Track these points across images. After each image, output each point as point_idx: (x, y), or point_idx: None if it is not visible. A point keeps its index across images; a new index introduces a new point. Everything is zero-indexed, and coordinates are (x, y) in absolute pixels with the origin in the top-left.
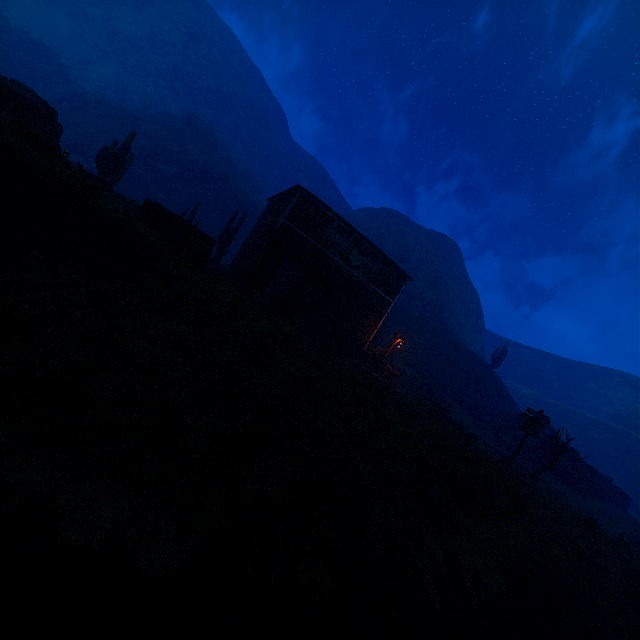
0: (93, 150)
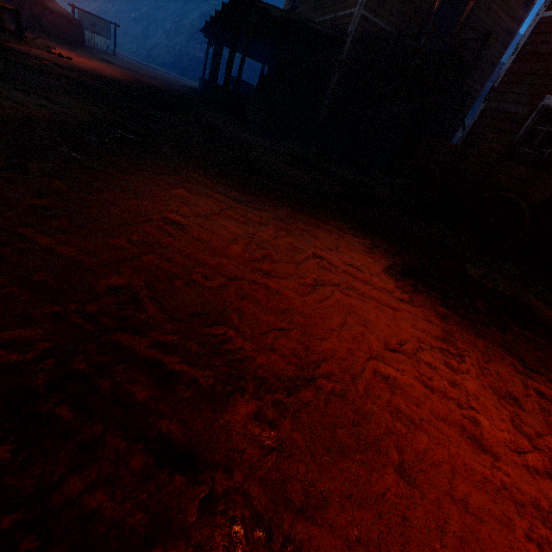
0: None
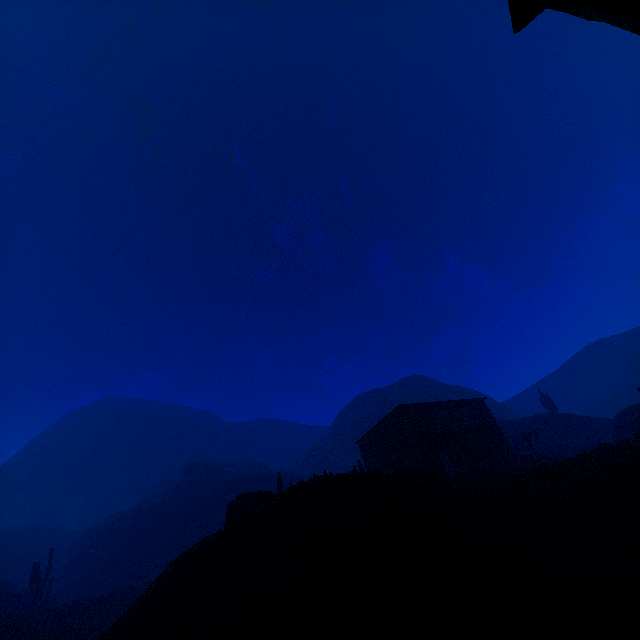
0: (152, 560)
